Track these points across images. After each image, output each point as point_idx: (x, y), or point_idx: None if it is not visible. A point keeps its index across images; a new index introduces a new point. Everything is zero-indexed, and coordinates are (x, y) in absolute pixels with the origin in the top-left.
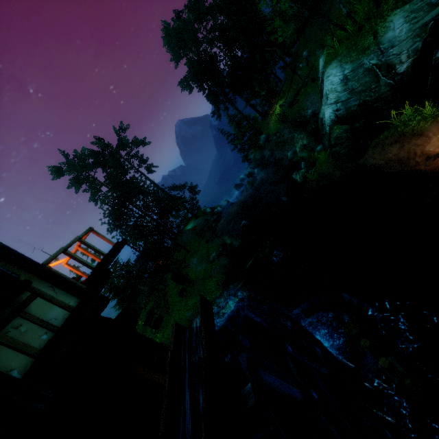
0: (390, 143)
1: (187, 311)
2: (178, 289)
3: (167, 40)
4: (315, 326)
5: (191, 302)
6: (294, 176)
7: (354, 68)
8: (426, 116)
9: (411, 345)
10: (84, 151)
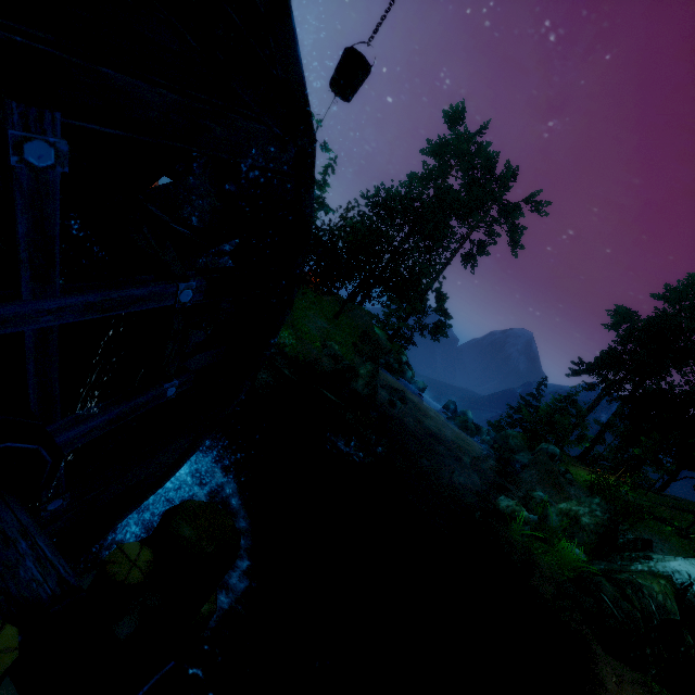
0: None
1: None
2: None
3: None
4: None
5: None
6: (503, 499)
7: None
8: None
9: None
10: (491, 154)
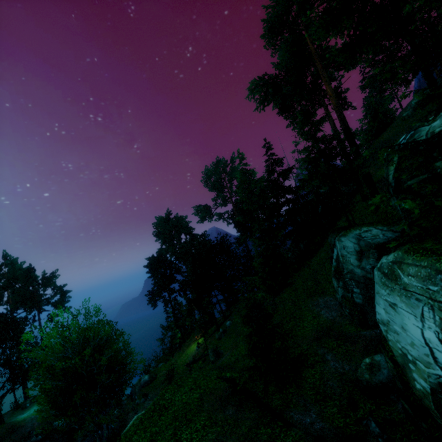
0: None
1: None
2: None
3: (156, 224)
4: None
5: None
6: None
7: None
8: None
9: None
10: (16, 267)
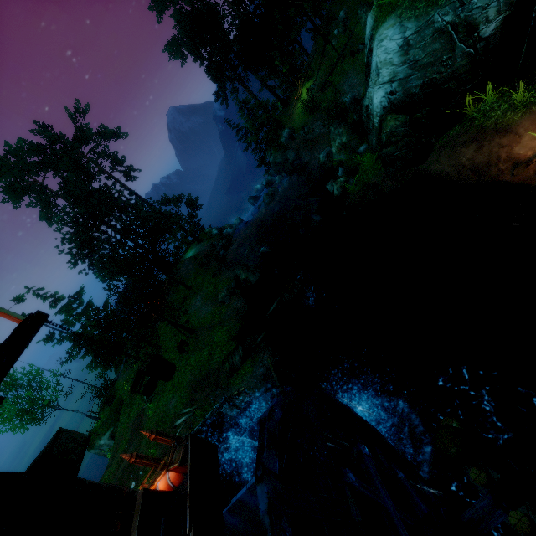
0: (464, 142)
1: (189, 372)
2: (176, 341)
3: None
4: (362, 392)
5: (194, 359)
6: (329, 187)
7: (419, 28)
8: (515, 104)
9: (487, 417)
10: (21, 145)
